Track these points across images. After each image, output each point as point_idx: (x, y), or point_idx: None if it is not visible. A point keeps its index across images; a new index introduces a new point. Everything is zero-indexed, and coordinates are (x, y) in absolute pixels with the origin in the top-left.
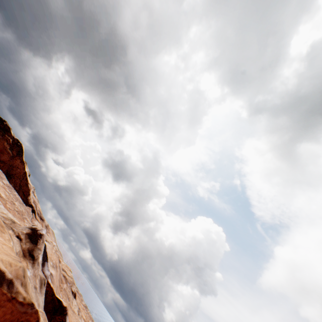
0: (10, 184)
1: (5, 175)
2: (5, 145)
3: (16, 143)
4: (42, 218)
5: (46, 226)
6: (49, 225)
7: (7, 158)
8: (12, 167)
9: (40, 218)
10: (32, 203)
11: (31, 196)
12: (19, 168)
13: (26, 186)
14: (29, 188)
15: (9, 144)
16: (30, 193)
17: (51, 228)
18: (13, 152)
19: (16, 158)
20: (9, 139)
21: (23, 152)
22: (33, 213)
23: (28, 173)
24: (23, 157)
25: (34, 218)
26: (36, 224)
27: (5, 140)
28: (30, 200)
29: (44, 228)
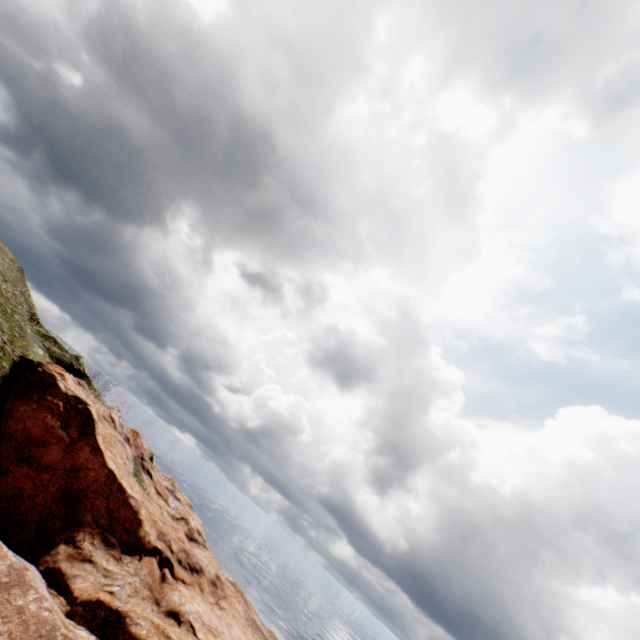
0: (7, 571)
1: (59, 501)
2: (49, 422)
3: (75, 406)
4: (195, 565)
5: (211, 583)
6: (219, 574)
7: (57, 453)
8: (74, 473)
9: (189, 569)
10: (155, 542)
11: (147, 526)
12: (92, 468)
13: (126, 507)
14: (134, 509)
15: (58, 416)
16: (143, 518)
17: (228, 576)
18: (70, 433)
19: (79, 445)
20: (57, 403)
21: (93, 422)
22: (165, 566)
23: (148, 454)
24: (98, 434)
25: (172, 579)
26: (176, 602)
27: (47, 409)
28: (147, 537)
29: (206, 591)
